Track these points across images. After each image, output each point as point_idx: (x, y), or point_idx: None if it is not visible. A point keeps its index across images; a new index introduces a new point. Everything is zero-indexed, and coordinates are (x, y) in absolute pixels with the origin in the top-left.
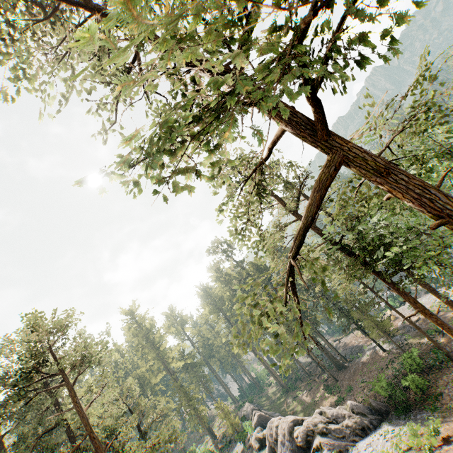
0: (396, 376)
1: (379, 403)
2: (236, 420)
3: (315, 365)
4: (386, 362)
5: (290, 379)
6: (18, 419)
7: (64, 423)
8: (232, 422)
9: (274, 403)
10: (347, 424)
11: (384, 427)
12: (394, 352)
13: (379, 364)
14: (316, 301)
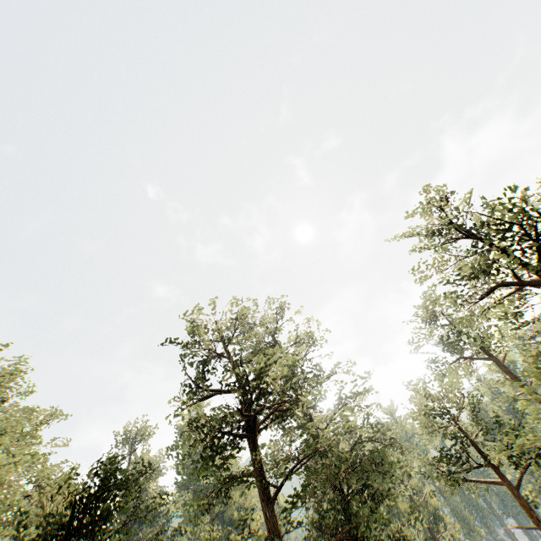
0: None
1: None
2: None
3: None
4: None
5: None
6: None
7: None
8: None
9: None
10: None
11: None
12: None
13: None
14: None
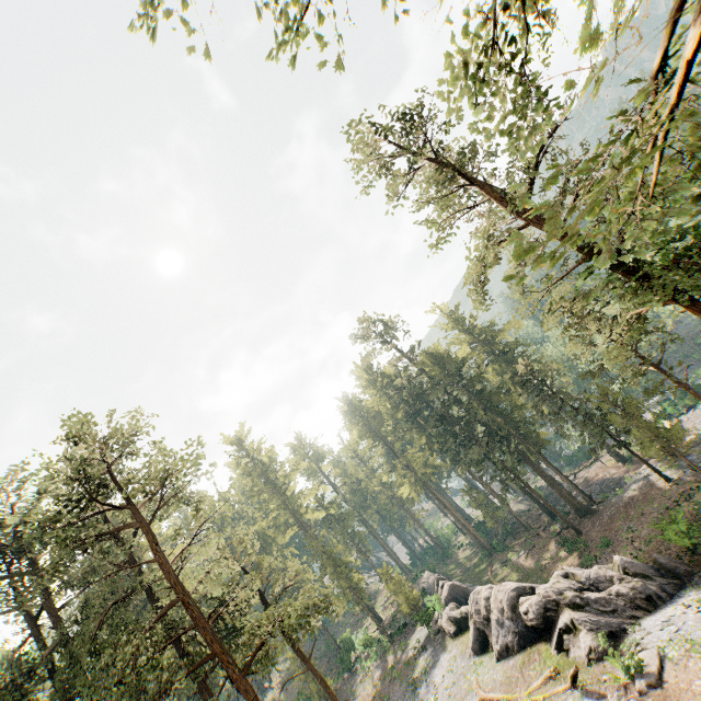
0: (698, 517)
1: (670, 559)
2: (413, 594)
3: (535, 514)
4: (672, 497)
5: (494, 536)
6: (80, 586)
7: (144, 588)
8: (408, 596)
9: (471, 571)
10: (617, 591)
11: (689, 596)
12: (688, 481)
13: (658, 502)
14: (541, 405)
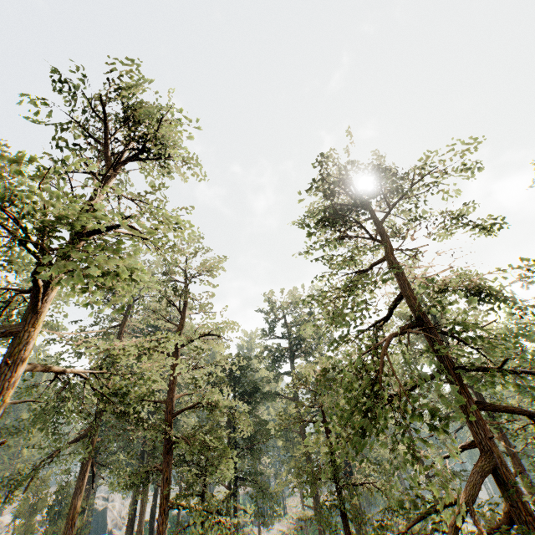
0: None
1: None
2: None
3: None
4: None
5: None
6: None
7: None
8: None
9: None
10: None
11: None
12: None
13: None
14: None
